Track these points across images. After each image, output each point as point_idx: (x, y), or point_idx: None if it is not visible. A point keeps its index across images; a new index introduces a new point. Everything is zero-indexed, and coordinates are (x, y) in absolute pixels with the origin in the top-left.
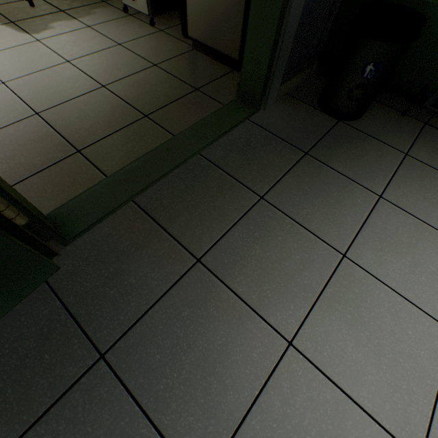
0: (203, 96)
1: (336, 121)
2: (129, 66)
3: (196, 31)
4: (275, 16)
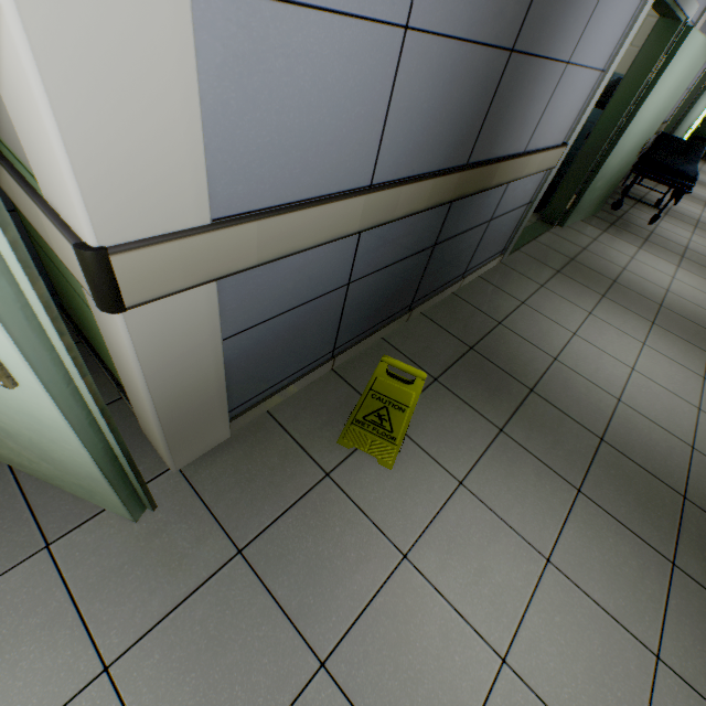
0: None
1: None
2: None
3: None
4: None
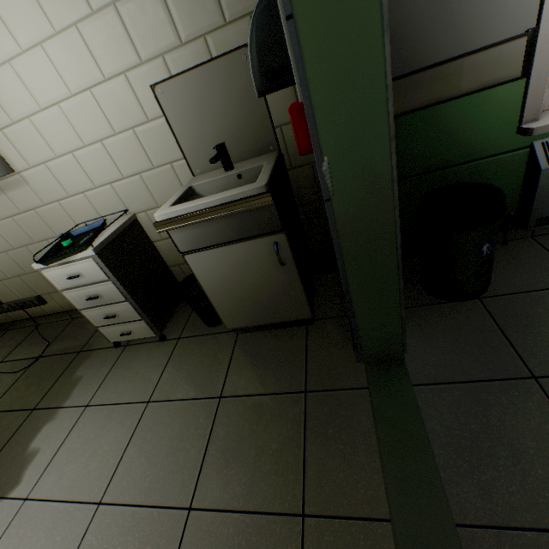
0: (325, 396)
1: (477, 301)
2: (190, 430)
3: (238, 320)
4: (392, 284)
